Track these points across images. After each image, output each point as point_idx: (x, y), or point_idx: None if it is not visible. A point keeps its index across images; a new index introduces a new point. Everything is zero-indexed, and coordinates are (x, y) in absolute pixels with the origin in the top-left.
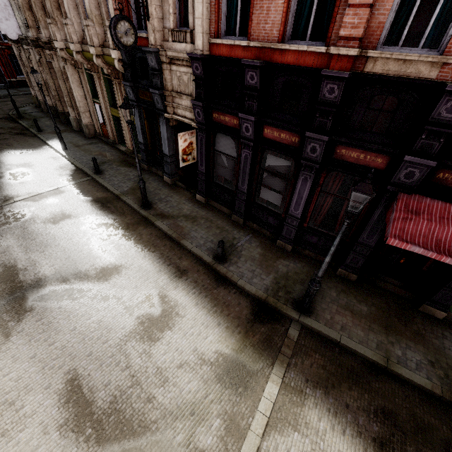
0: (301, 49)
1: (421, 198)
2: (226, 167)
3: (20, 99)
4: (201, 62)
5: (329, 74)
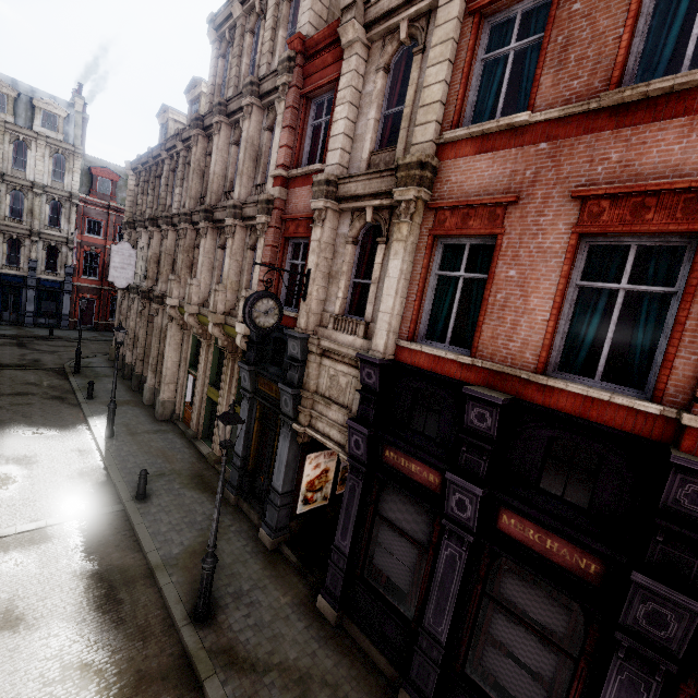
0: (596, 396)
1: None
2: (397, 555)
3: (94, 346)
4: (379, 369)
5: (694, 467)
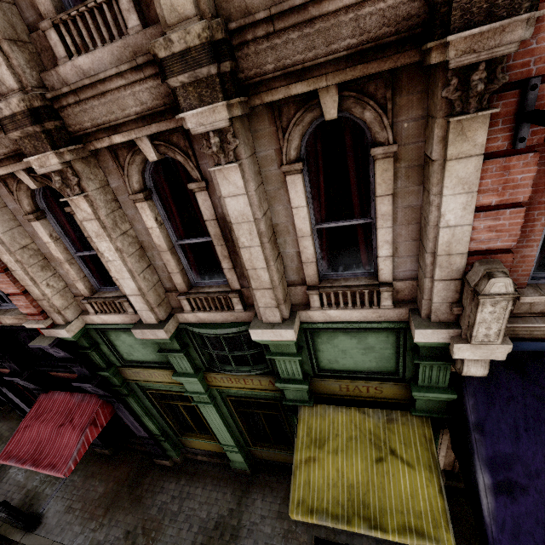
0: None
1: (53, 394)
2: None
3: None
4: None
5: None
